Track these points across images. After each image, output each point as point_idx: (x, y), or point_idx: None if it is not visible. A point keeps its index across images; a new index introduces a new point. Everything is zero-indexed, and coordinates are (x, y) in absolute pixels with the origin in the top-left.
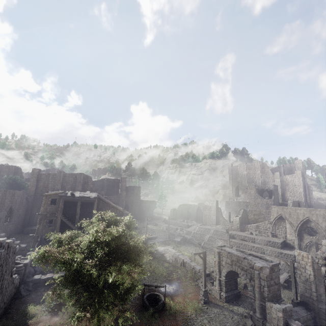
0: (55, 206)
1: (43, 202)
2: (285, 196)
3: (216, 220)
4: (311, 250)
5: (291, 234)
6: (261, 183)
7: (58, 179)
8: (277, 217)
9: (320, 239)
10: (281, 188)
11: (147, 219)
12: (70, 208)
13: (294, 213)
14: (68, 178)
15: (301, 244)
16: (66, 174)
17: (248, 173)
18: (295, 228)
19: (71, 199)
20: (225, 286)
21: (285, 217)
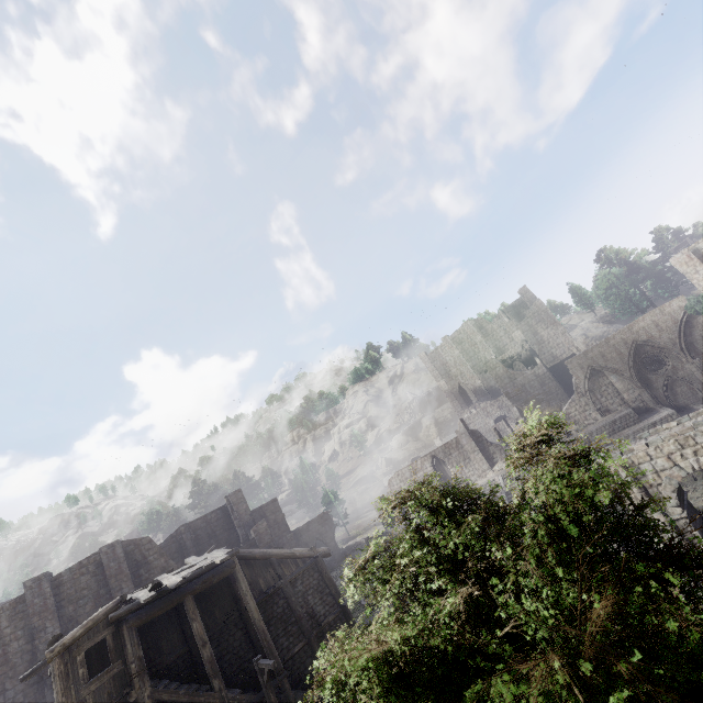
0: (111, 670)
1: (55, 688)
2: (546, 354)
3: (485, 459)
4: (677, 394)
5: (627, 389)
6: (495, 354)
7: (38, 609)
8: (587, 376)
9: (676, 364)
10: (531, 343)
11: (335, 566)
12: (158, 649)
13: (608, 350)
14: (71, 584)
15: (656, 395)
16: (61, 576)
17: (463, 350)
18: (628, 375)
19: (159, 608)
20: (693, 525)
21: (599, 366)
